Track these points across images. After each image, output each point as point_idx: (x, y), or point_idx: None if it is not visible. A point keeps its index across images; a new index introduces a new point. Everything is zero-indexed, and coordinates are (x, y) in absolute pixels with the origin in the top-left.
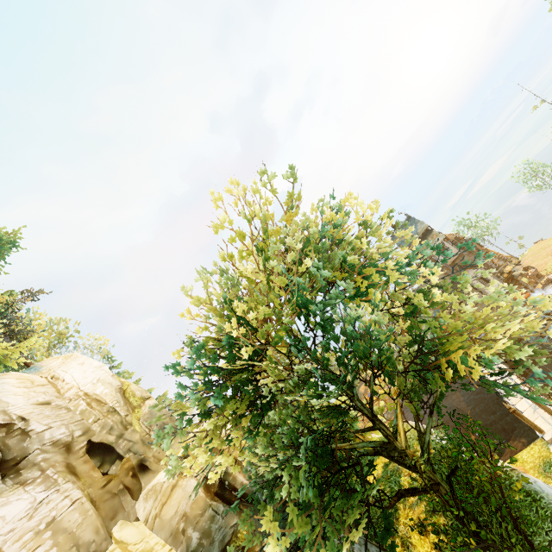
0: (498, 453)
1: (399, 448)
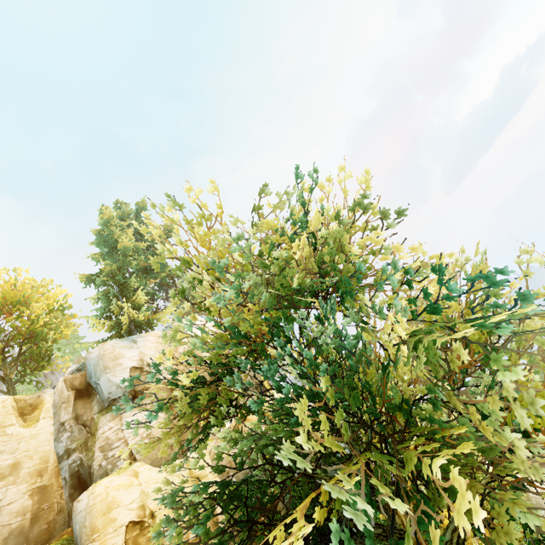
0: None
1: (397, 524)
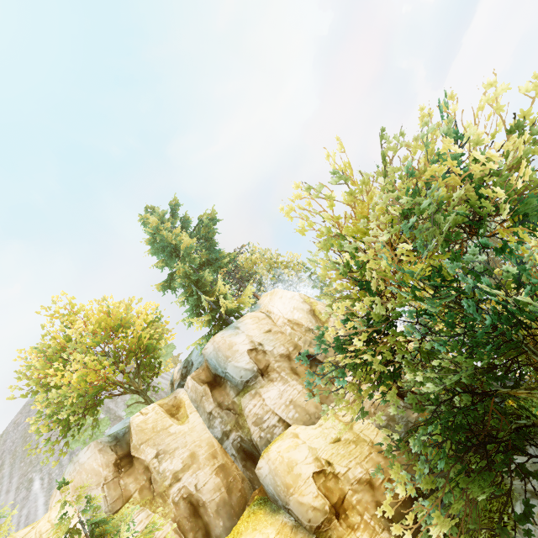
0: None
1: None
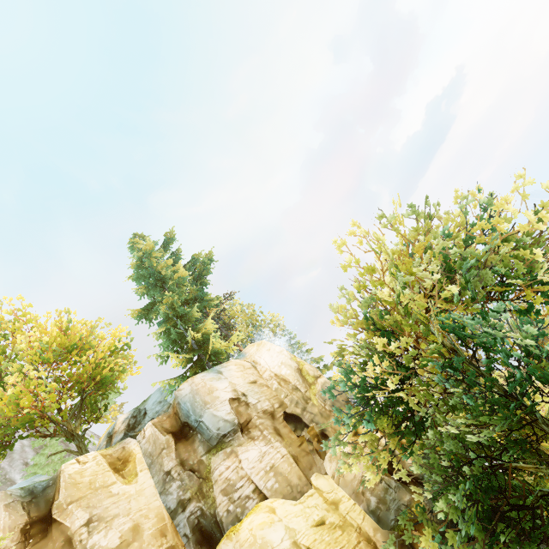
0: None
1: None
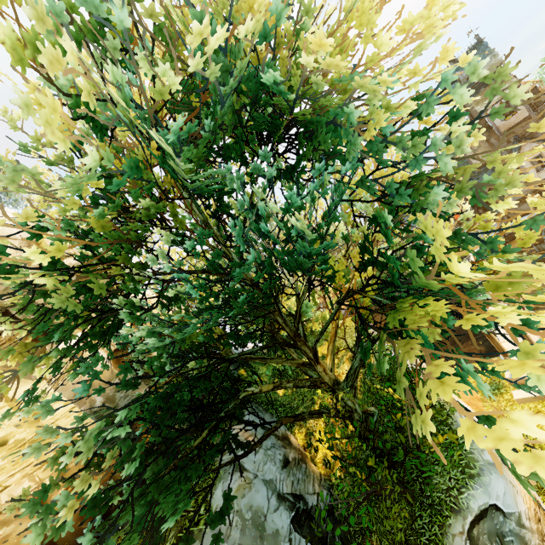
0: (452, 343)
1: (319, 373)
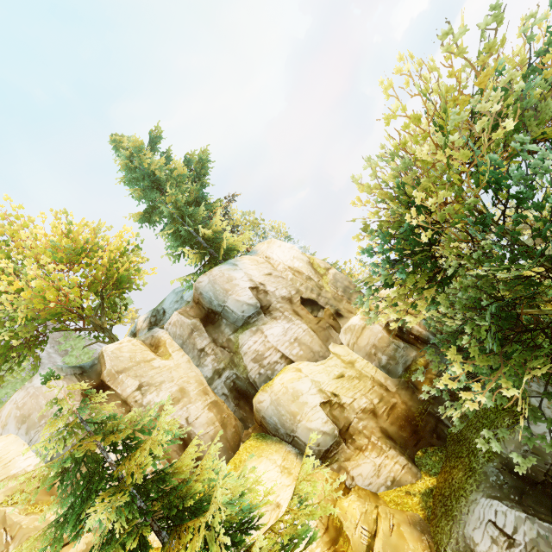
0: None
1: None
